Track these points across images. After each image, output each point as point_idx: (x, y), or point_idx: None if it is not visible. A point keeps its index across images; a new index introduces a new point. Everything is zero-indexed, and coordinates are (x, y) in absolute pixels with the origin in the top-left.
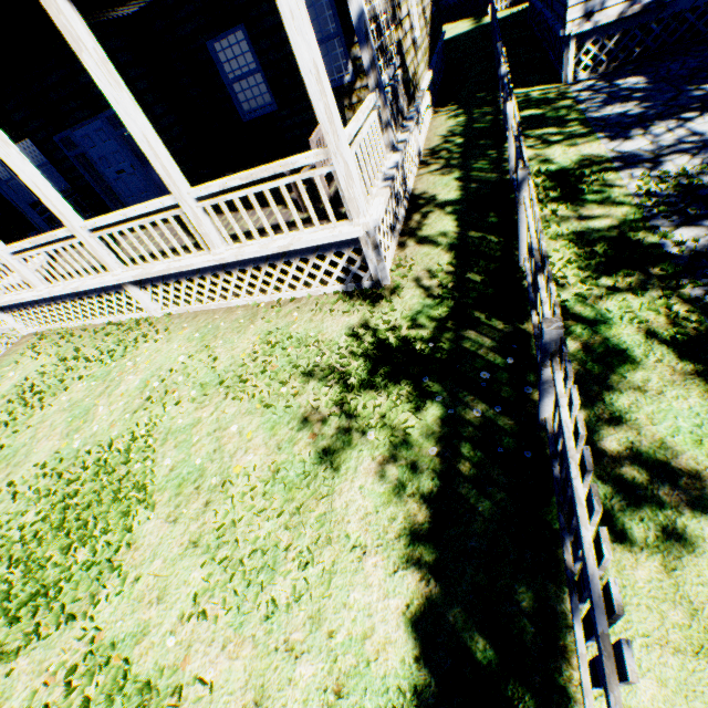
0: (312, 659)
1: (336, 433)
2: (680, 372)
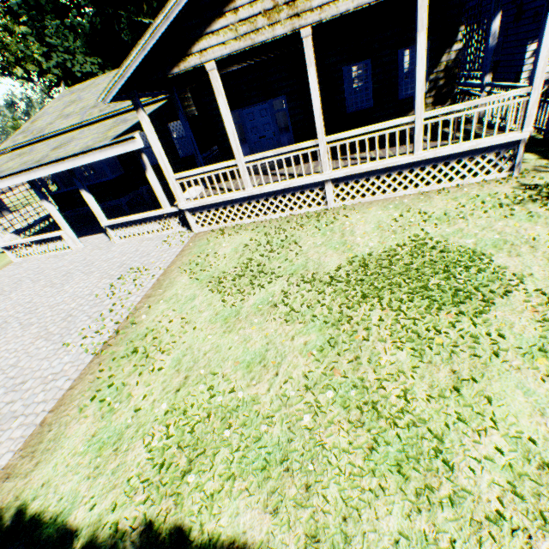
0: None
1: None
2: None
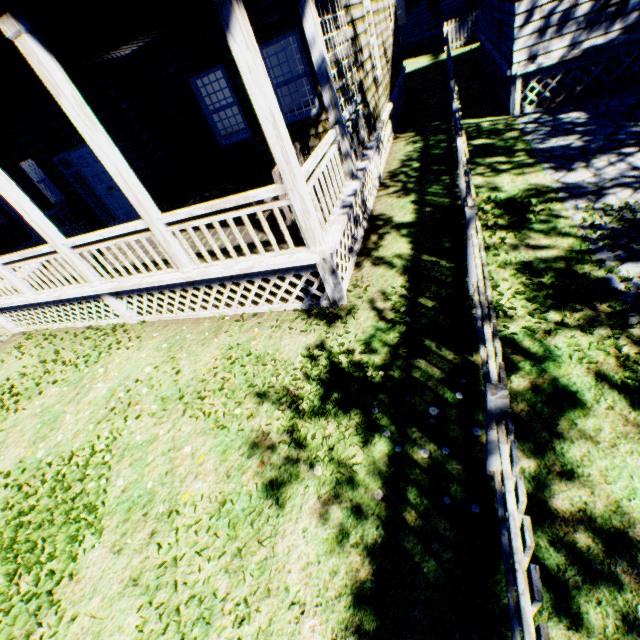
0: None
1: (285, 463)
2: (634, 422)
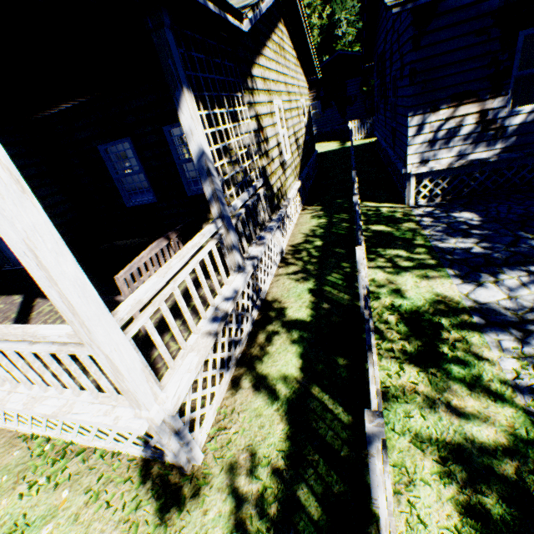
0: None
1: None
2: None
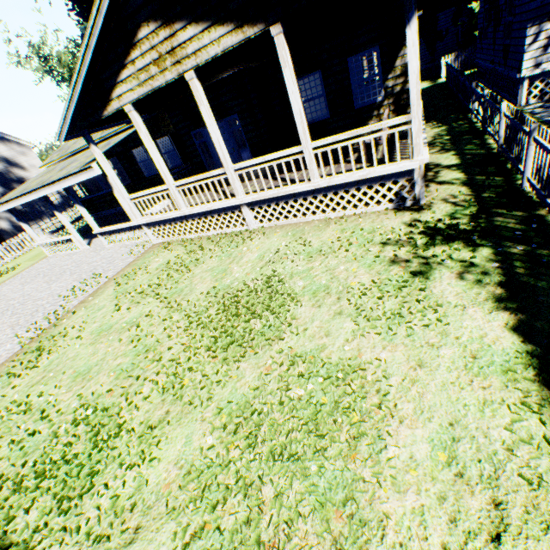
0: (448, 348)
1: (418, 265)
2: None
